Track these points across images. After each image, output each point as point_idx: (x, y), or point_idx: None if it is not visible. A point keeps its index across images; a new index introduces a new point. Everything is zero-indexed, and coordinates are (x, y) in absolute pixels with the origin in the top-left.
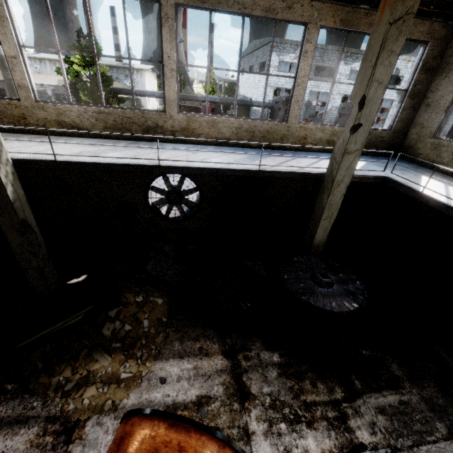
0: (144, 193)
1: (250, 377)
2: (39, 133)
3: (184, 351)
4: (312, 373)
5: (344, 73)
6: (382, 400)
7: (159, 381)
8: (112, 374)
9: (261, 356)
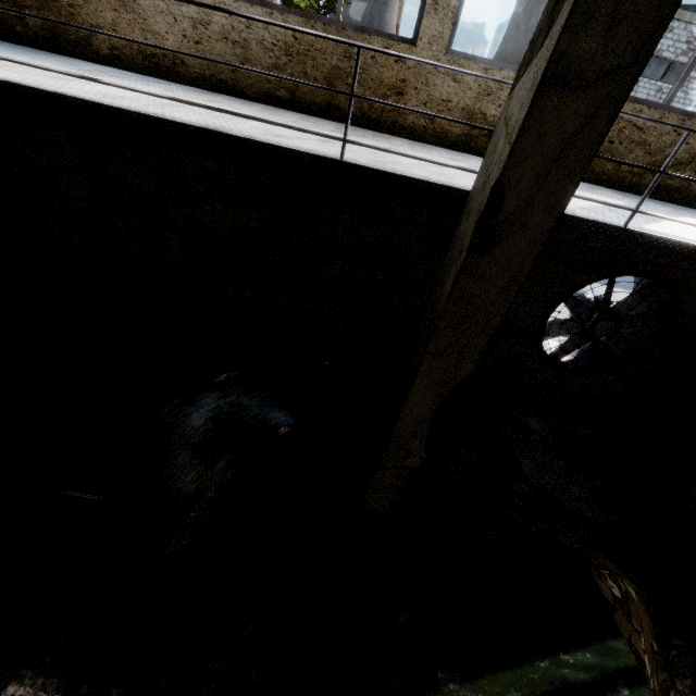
0: (544, 305)
1: None
2: (410, 134)
3: None
4: None
5: None
6: None
7: None
8: None
9: None
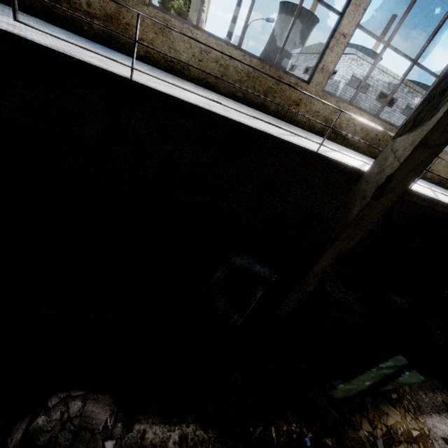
0: None
1: None
2: (298, 124)
3: (434, 404)
4: None
5: (400, 107)
6: None
7: (445, 442)
8: (407, 431)
9: None
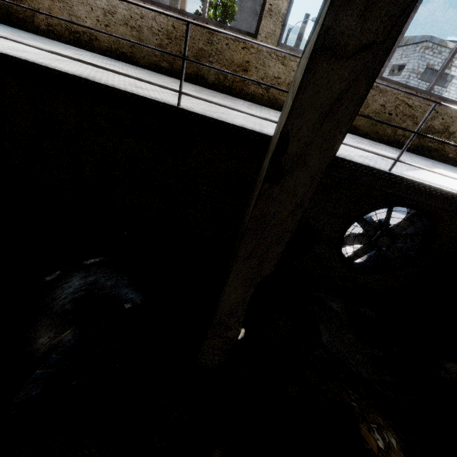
0: (343, 223)
1: None
2: (252, 99)
3: None
4: None
5: None
6: None
7: None
8: None
9: None
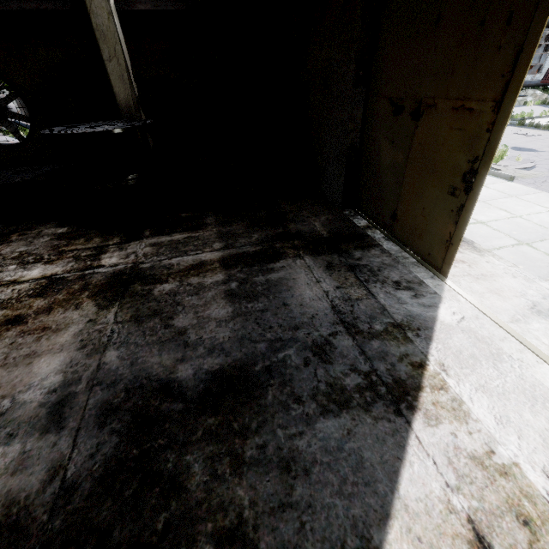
0: None
1: (11, 245)
2: None
3: None
4: (96, 234)
5: None
6: (165, 239)
7: None
8: None
9: (43, 231)
